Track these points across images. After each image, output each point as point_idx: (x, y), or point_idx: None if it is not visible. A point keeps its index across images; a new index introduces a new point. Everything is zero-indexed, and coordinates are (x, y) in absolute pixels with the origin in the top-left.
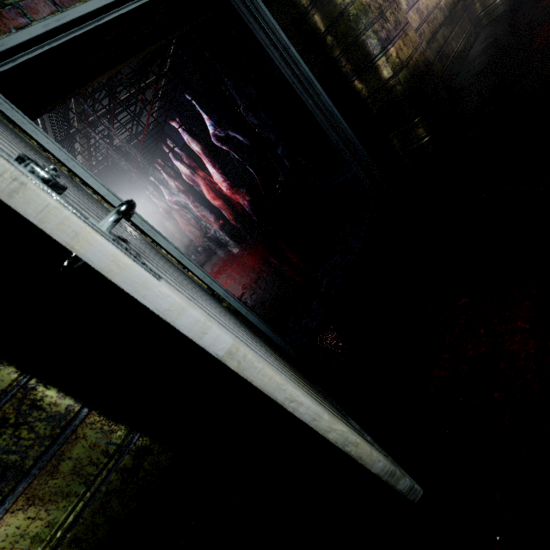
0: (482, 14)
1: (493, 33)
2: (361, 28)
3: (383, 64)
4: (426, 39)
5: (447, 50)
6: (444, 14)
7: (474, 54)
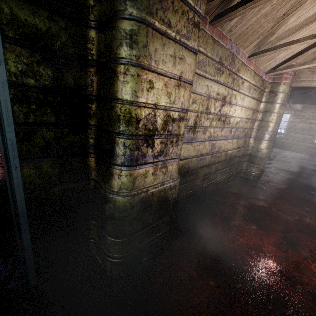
0: (244, 170)
1: (239, 187)
2: (116, 129)
3: (114, 176)
4: (204, 164)
5: (212, 176)
6: (226, 158)
7: (223, 190)
